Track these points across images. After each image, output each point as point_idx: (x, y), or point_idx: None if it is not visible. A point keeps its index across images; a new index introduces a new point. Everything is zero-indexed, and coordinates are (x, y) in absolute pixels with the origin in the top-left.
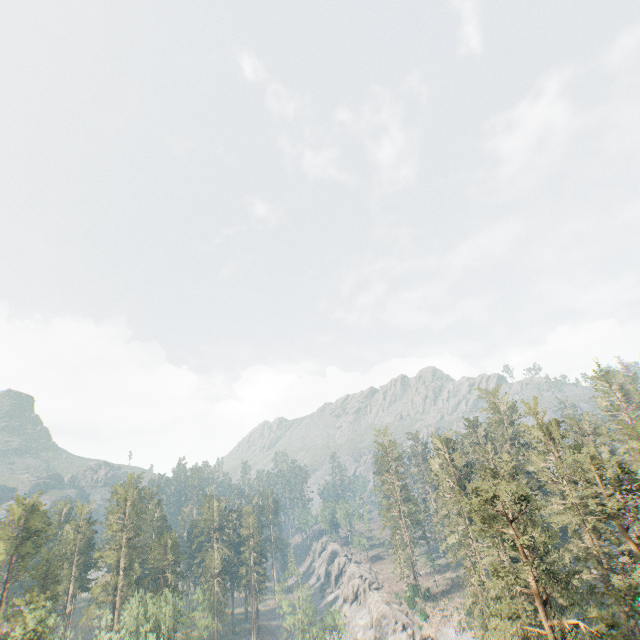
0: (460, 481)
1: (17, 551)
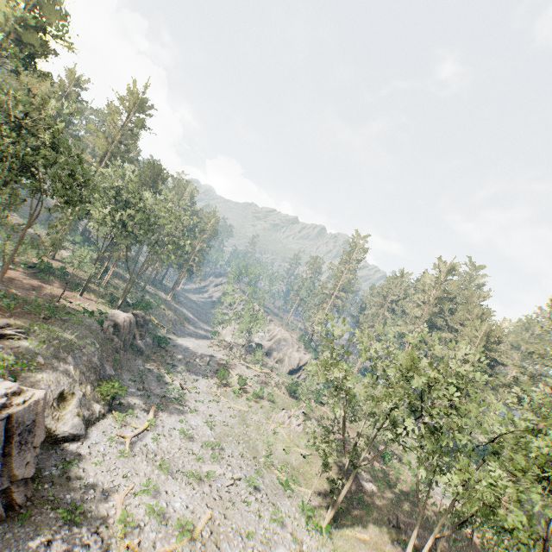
0: (440, 300)
1: (16, 31)
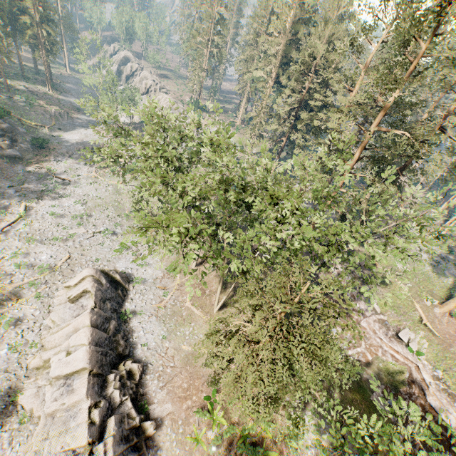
0: (296, 25)
1: None
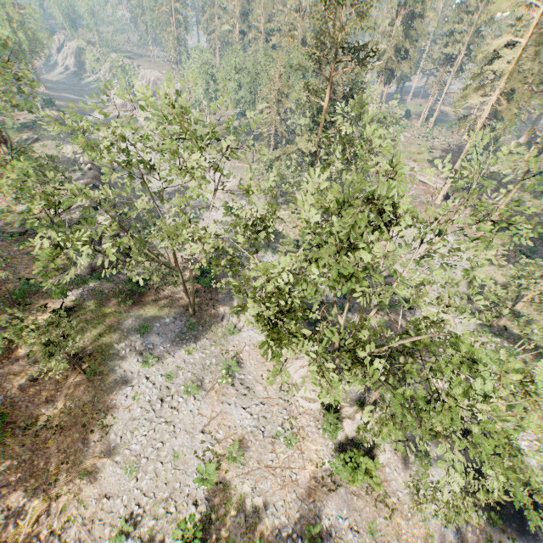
0: None
1: None
